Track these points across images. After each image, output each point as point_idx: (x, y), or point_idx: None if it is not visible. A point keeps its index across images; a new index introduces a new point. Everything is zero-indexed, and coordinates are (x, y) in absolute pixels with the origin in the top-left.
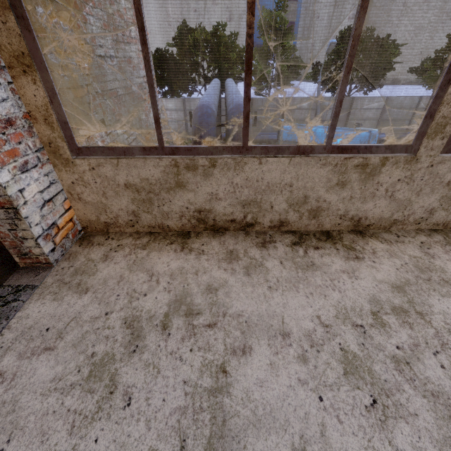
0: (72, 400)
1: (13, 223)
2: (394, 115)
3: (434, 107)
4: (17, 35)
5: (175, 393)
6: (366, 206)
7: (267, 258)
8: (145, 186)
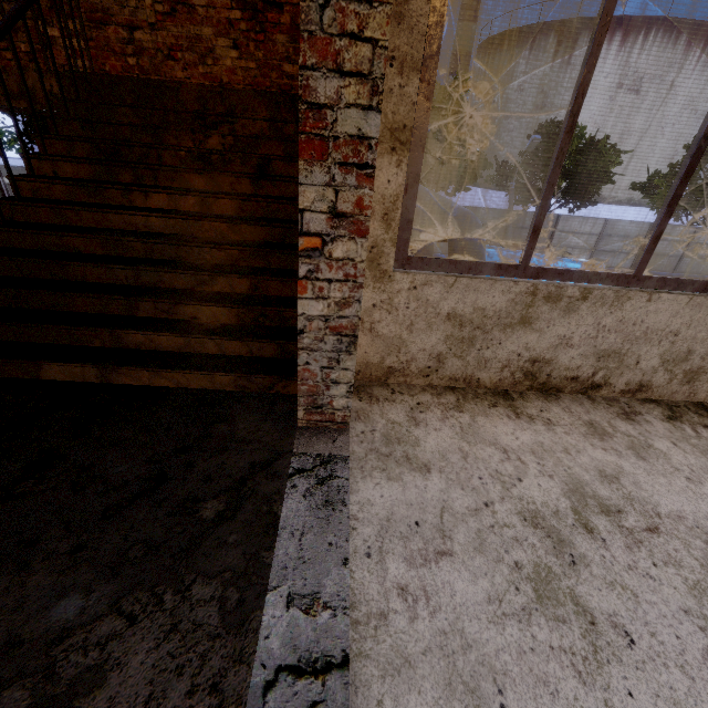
0: (544, 632)
1: (336, 358)
2: (615, 245)
3: None
4: (409, 103)
5: (684, 627)
6: None
7: (649, 436)
8: (475, 319)
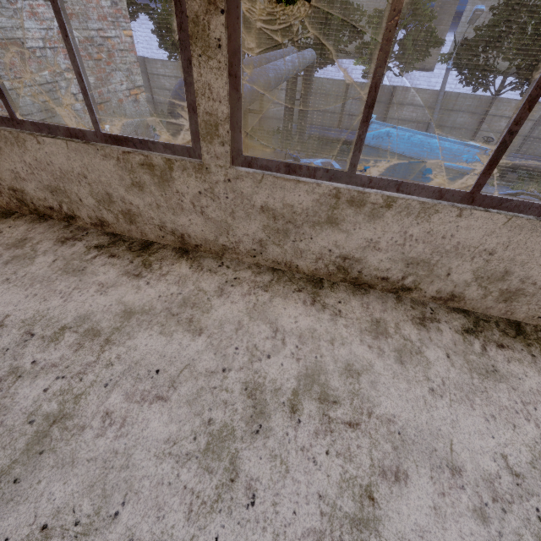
0: None
1: None
2: None
3: (192, 97)
4: None
5: None
6: (181, 220)
7: (48, 253)
8: None
